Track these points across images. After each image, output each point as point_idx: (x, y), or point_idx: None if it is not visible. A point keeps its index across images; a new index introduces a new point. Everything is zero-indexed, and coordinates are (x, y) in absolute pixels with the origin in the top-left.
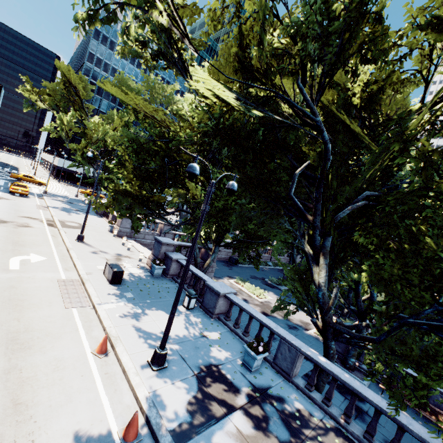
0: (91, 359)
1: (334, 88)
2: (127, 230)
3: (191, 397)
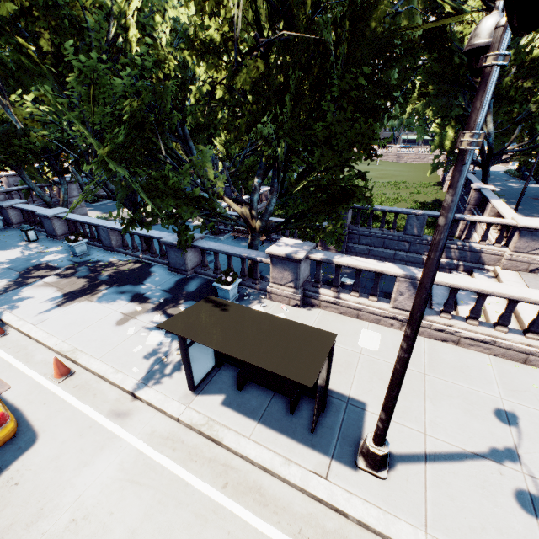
0: None
1: None
2: None
3: (9, 282)
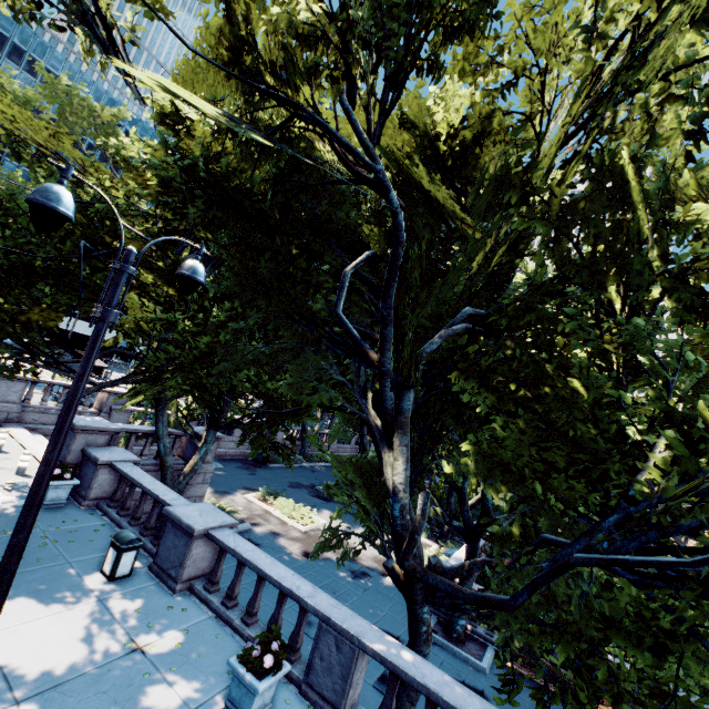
0: None
1: (407, 130)
2: (8, 407)
3: None
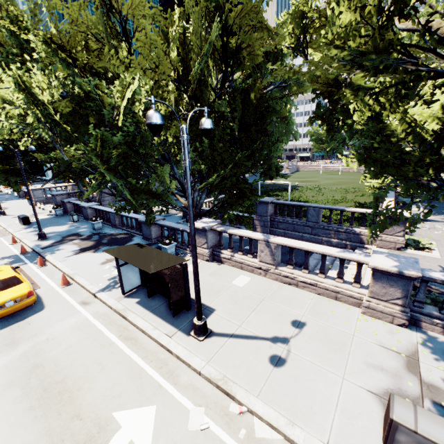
0: (9, 246)
1: None
2: (42, 199)
3: (56, 241)
